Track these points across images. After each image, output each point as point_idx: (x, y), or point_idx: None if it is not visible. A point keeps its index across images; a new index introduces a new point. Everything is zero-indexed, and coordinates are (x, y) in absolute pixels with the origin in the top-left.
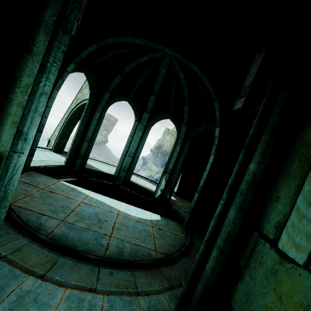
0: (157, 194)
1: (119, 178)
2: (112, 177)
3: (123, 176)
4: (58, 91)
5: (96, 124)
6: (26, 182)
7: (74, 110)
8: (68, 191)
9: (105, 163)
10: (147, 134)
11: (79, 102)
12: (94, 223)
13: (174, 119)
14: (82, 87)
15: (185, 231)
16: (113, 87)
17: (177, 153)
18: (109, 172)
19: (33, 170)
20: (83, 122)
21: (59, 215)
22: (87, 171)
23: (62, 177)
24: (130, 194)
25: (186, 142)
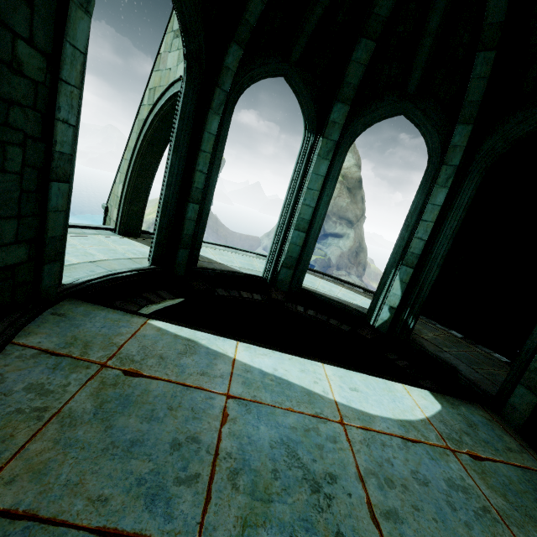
0: (378, 317)
1: (278, 283)
2: (261, 281)
3: (286, 279)
4: (87, 19)
5: (211, 152)
6: (47, 349)
7: (149, 122)
8: (178, 356)
9: (232, 247)
10: (341, 166)
11: (160, 96)
12: (305, 512)
13: (421, 113)
14: (160, 51)
15: (527, 441)
16: (252, 24)
17: (438, 209)
18: (249, 270)
19: (71, 296)
20: (180, 148)
21: (174, 512)
22: (204, 275)
23: (150, 299)
24: (310, 320)
25: (468, 175)
